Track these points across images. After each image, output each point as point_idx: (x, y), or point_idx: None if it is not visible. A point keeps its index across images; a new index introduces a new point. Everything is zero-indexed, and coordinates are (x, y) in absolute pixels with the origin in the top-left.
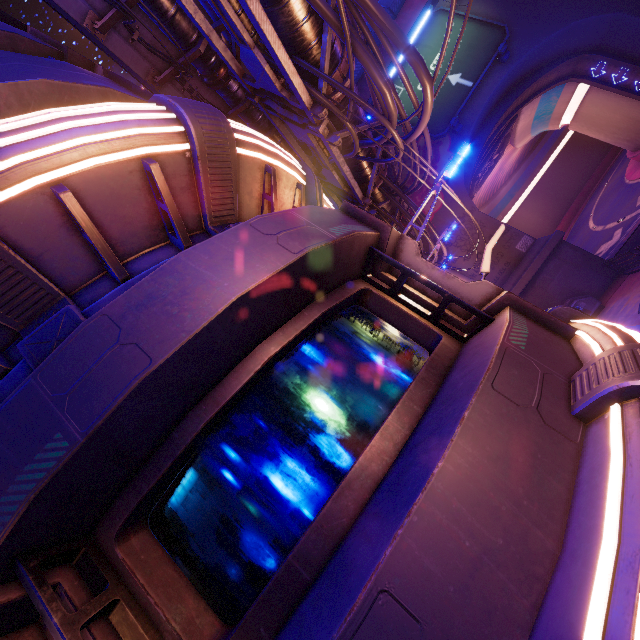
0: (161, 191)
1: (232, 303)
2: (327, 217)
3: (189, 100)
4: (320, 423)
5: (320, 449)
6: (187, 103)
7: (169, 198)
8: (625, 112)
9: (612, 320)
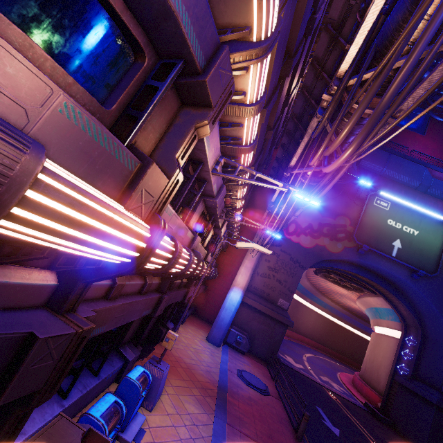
0: None
1: None
2: None
3: None
4: None
5: None
6: None
7: None
8: (384, 363)
9: (233, 357)
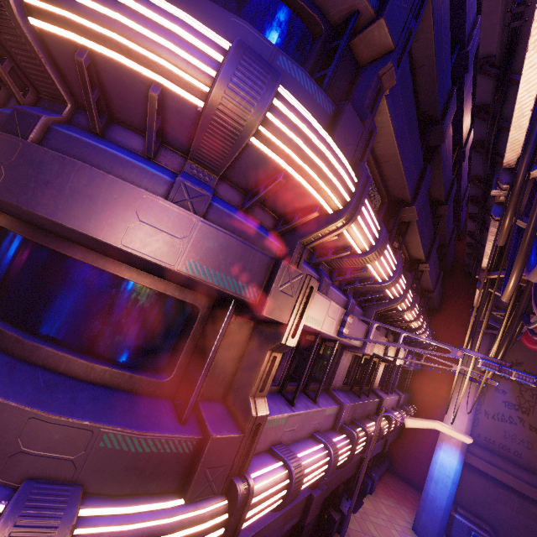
0: (148, 113)
1: (47, 218)
2: (217, 253)
3: (252, 71)
4: (50, 304)
5: (33, 309)
6: (237, 74)
7: (152, 122)
8: None
9: None
